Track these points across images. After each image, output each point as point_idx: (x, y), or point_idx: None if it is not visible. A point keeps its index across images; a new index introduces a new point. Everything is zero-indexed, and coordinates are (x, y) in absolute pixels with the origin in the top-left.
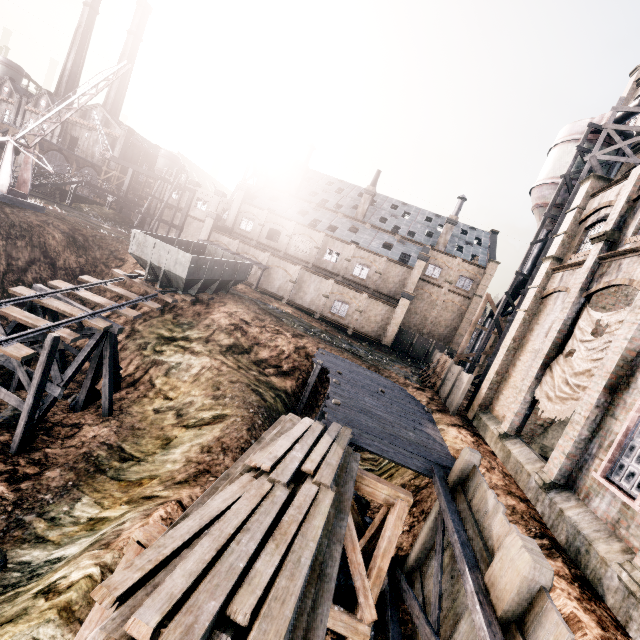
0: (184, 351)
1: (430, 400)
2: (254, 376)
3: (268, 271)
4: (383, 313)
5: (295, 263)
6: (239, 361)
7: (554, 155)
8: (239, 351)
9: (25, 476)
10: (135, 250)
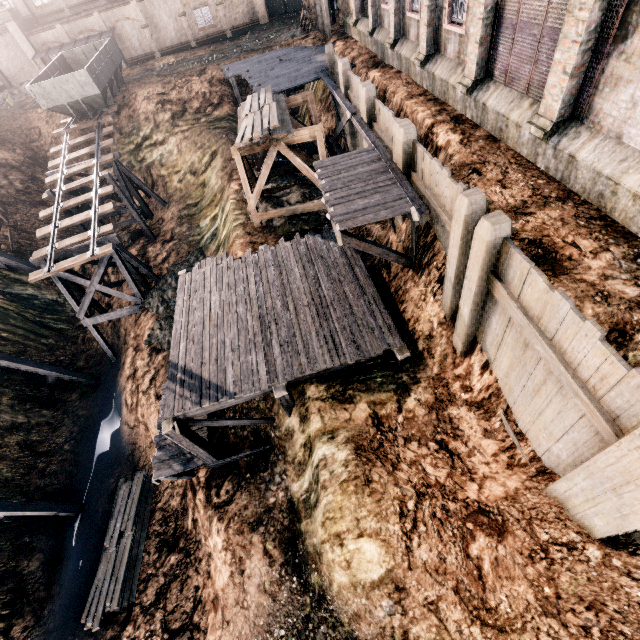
0: (154, 145)
1: (314, 40)
2: (205, 122)
3: (116, 35)
4: None
5: (127, 1)
6: (188, 122)
7: None
8: (181, 117)
9: (171, 237)
10: (46, 104)
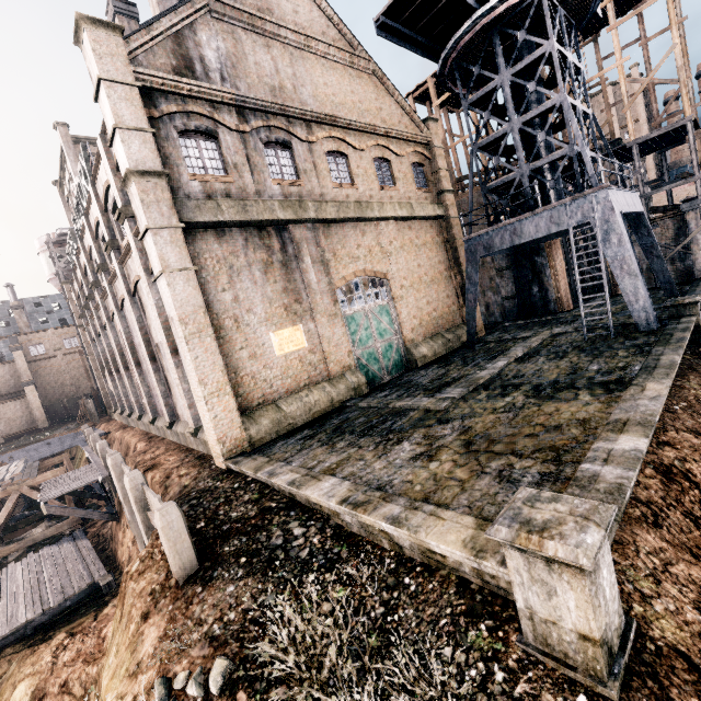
0: None
1: None
2: None
3: None
4: (19, 408)
5: None
6: None
7: (43, 260)
8: None
9: None
10: None
